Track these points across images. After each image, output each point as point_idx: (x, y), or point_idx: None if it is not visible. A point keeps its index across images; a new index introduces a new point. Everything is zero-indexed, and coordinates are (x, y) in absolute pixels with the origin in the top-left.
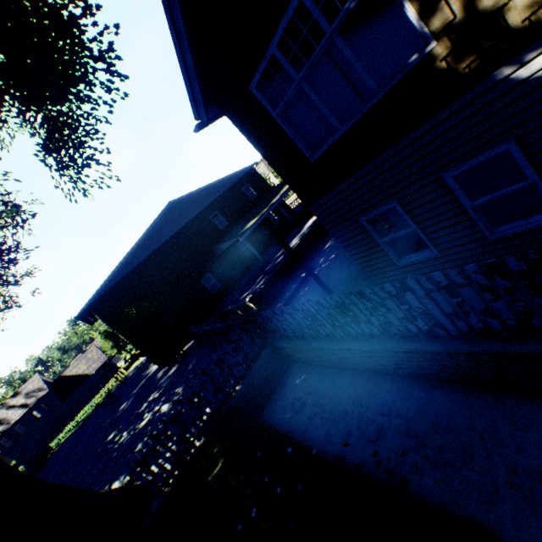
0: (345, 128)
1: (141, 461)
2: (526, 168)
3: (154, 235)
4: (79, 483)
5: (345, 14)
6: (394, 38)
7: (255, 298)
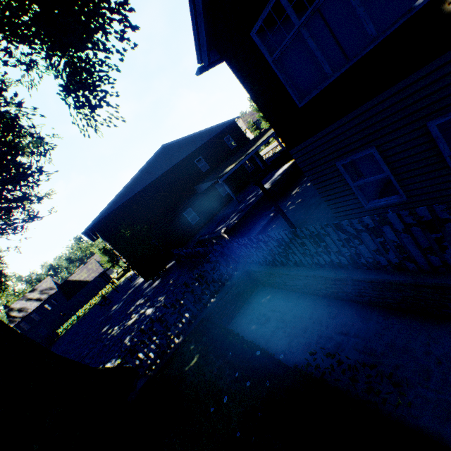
0: (337, 74)
1: (131, 348)
2: None
3: (148, 172)
4: (79, 361)
5: None
6: (380, 2)
7: (229, 230)
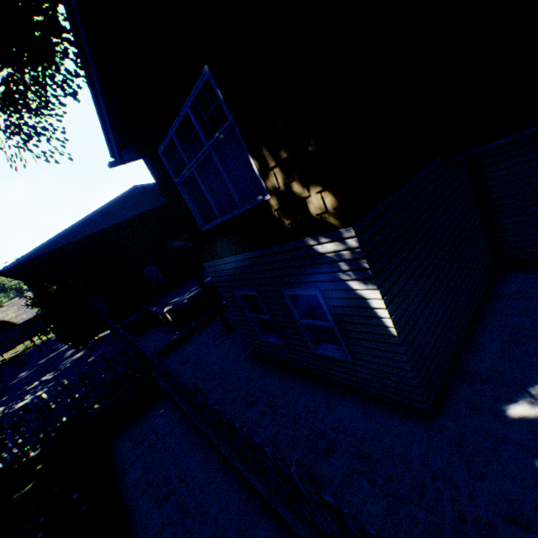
0: (221, 219)
1: None
2: (328, 314)
3: (109, 214)
4: None
5: (217, 140)
6: None
7: (174, 310)
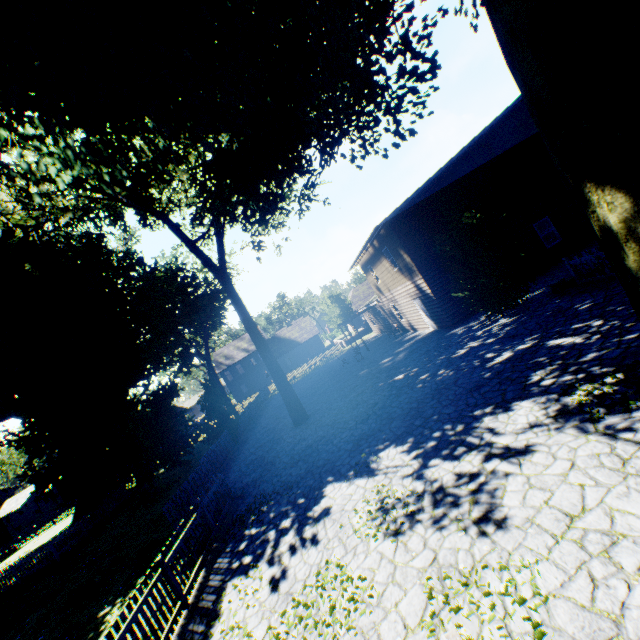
0: None
1: None
2: None
3: (484, 145)
4: (373, 407)
5: None
6: None
7: None
